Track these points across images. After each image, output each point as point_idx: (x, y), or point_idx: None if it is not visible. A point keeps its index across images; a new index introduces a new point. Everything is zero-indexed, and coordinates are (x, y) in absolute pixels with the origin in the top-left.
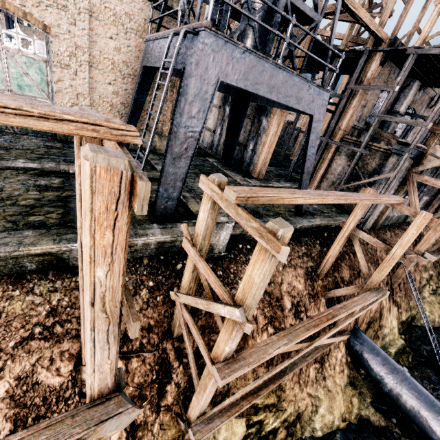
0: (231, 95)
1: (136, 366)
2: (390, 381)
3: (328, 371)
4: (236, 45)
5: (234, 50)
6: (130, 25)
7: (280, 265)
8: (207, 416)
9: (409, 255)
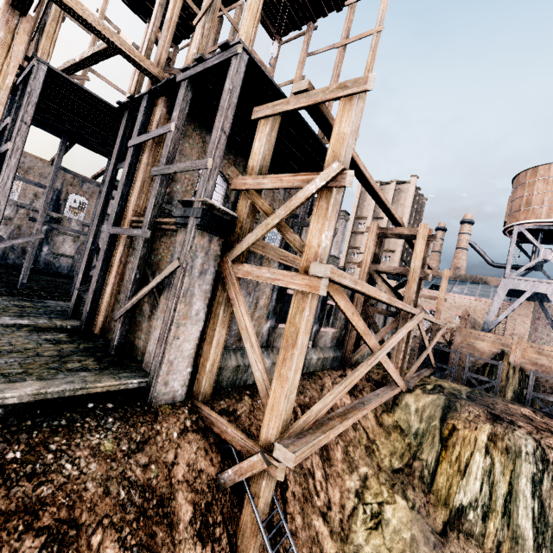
0: None
1: None
2: None
3: None
4: None
5: None
6: None
7: None
8: None
9: (250, 458)
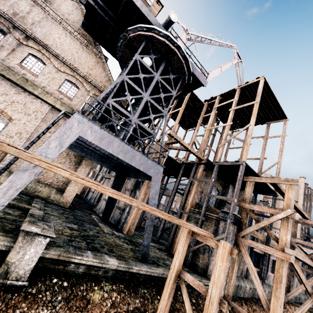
0: (115, 172)
1: None
2: None
3: None
4: (95, 123)
5: (93, 126)
6: None
7: None
8: None
9: None
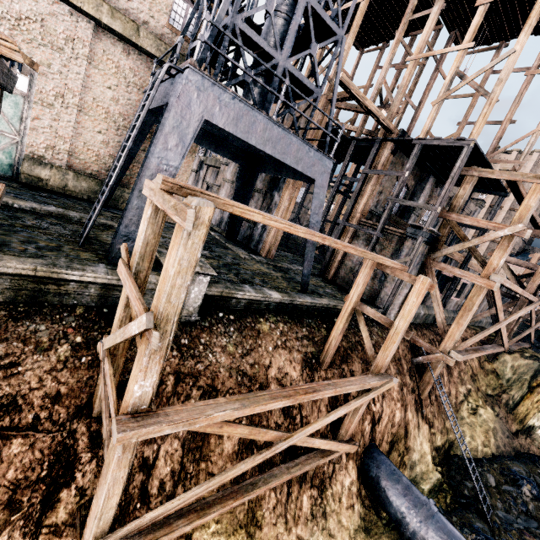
0: (239, 163)
1: (17, 452)
2: (413, 520)
3: (330, 504)
4: (225, 89)
5: (222, 94)
6: (133, 80)
7: (270, 344)
8: (112, 538)
9: (434, 354)
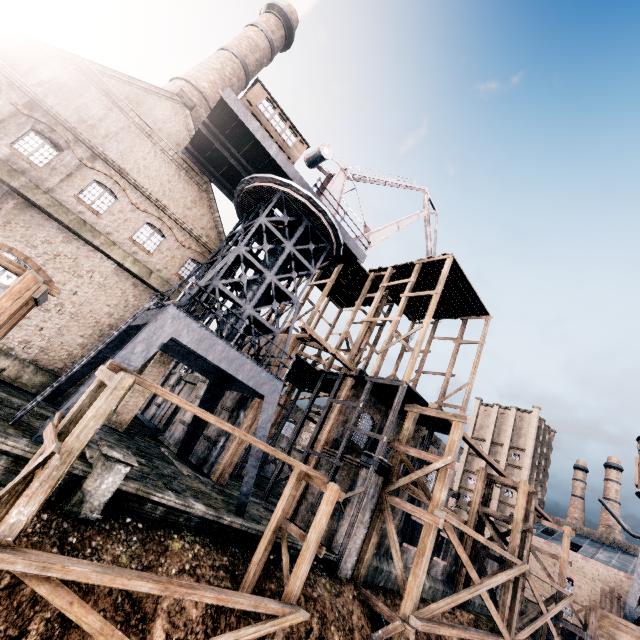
0: (209, 378)
1: None
2: None
3: None
4: (195, 320)
5: (192, 323)
6: (133, 303)
7: (176, 565)
8: None
9: (394, 623)
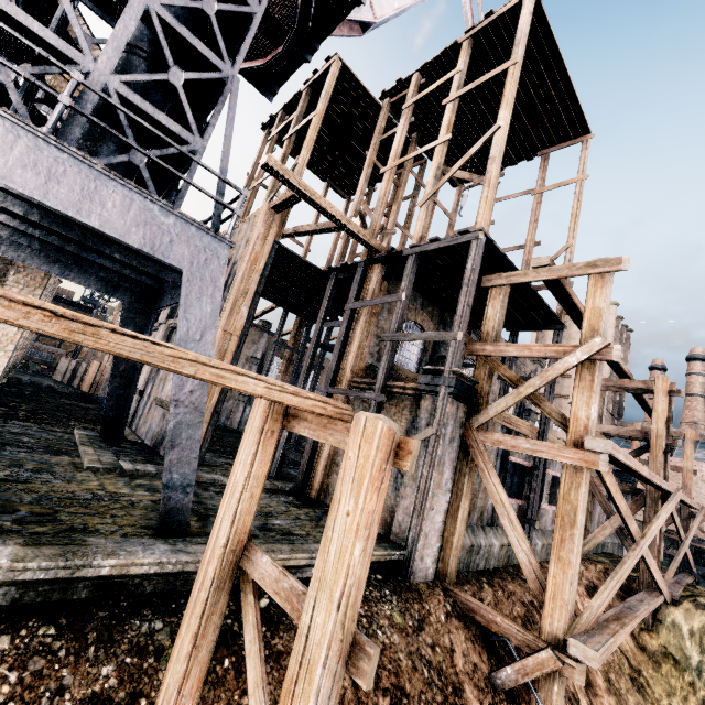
0: (121, 298)
1: None
2: None
3: None
4: None
5: None
6: None
7: None
8: None
9: (536, 654)
